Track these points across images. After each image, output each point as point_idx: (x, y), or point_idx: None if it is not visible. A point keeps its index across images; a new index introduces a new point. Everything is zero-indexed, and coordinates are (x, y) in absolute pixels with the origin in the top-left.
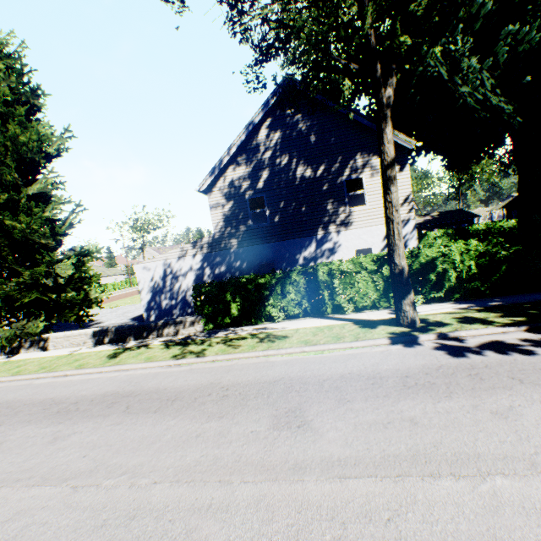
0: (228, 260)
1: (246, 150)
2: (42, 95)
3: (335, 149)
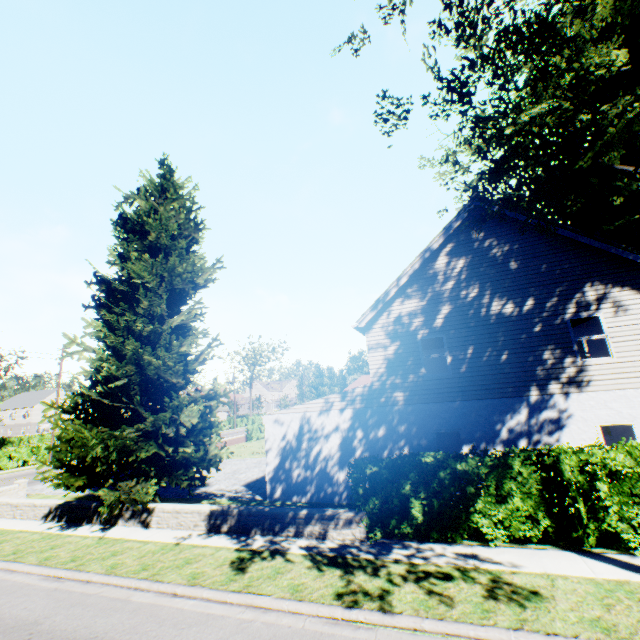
0: (389, 421)
1: (418, 279)
2: (203, 229)
3: (548, 278)
